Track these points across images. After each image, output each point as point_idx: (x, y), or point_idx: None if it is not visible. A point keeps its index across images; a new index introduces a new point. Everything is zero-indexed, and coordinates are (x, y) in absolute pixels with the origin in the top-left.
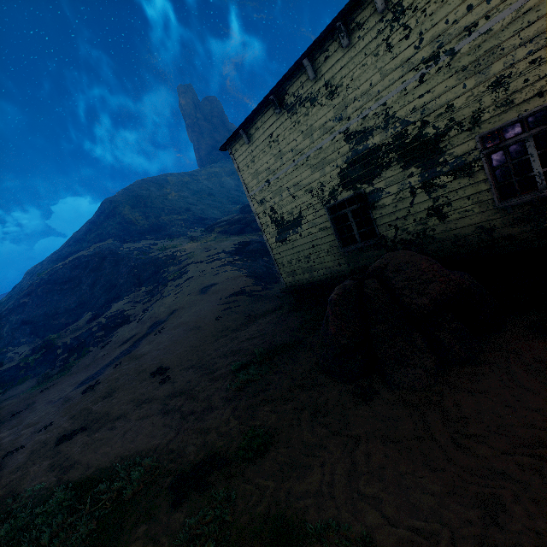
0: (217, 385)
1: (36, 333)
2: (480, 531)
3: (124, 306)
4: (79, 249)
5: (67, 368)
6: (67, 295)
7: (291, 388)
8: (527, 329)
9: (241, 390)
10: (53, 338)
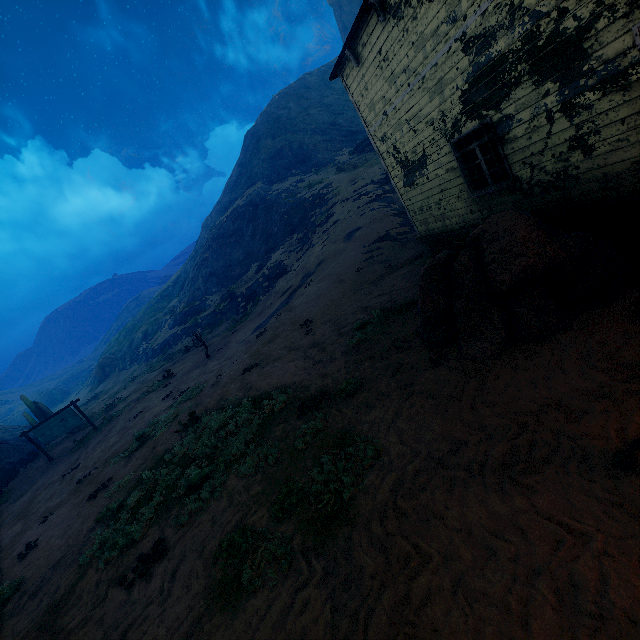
0: (341, 341)
1: (221, 284)
2: (443, 454)
3: (280, 256)
4: (235, 197)
5: (247, 315)
6: (235, 248)
7: (390, 349)
8: (632, 306)
9: (356, 346)
10: (233, 288)
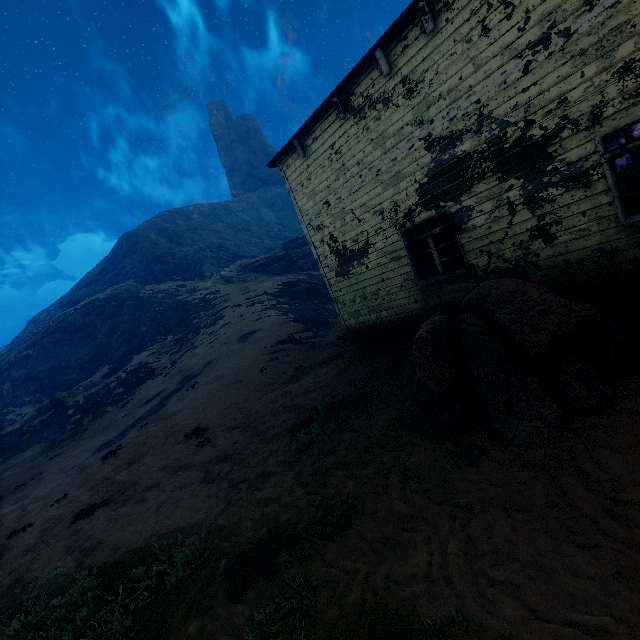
0: (271, 447)
1: (42, 391)
2: None
3: (147, 358)
4: (92, 292)
5: (80, 432)
6: (78, 346)
7: (368, 448)
8: None
9: (303, 452)
10: (63, 396)
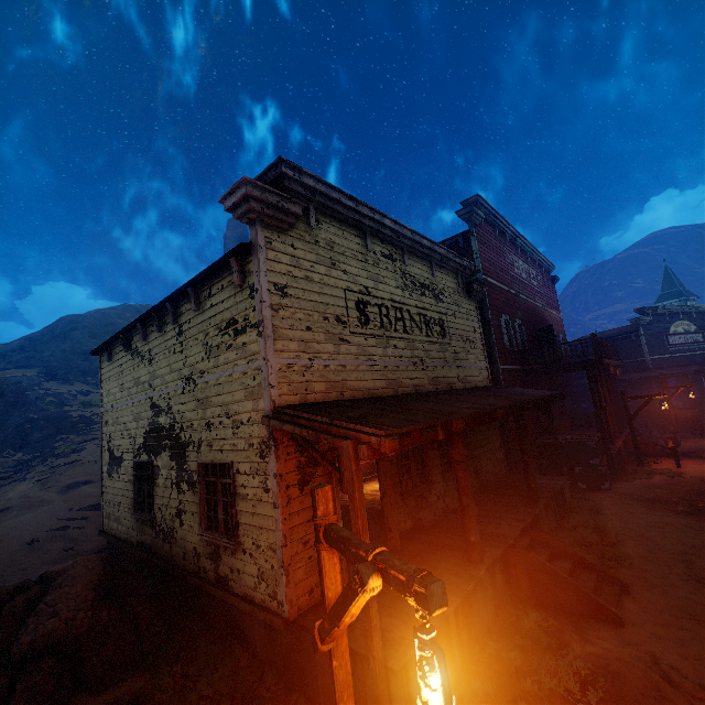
0: None
1: None
2: None
3: None
4: None
5: None
6: None
7: None
8: (109, 701)
9: None
10: None
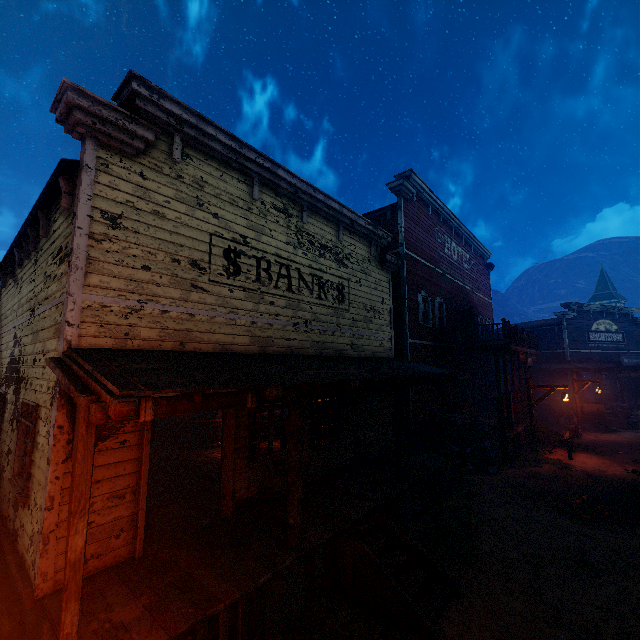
0: None
1: None
2: None
3: None
4: None
5: None
6: None
7: None
8: None
9: None
10: None
